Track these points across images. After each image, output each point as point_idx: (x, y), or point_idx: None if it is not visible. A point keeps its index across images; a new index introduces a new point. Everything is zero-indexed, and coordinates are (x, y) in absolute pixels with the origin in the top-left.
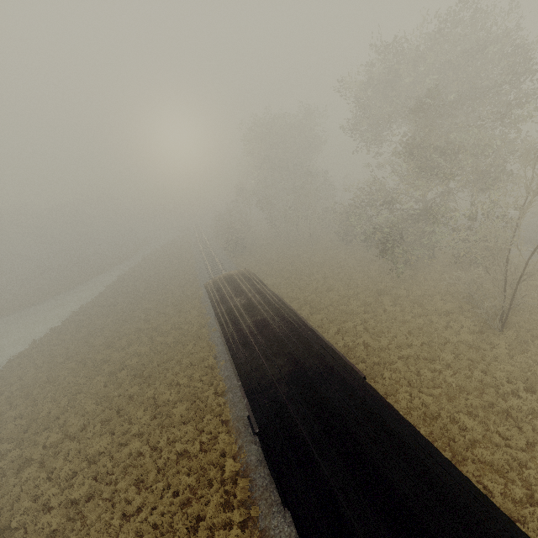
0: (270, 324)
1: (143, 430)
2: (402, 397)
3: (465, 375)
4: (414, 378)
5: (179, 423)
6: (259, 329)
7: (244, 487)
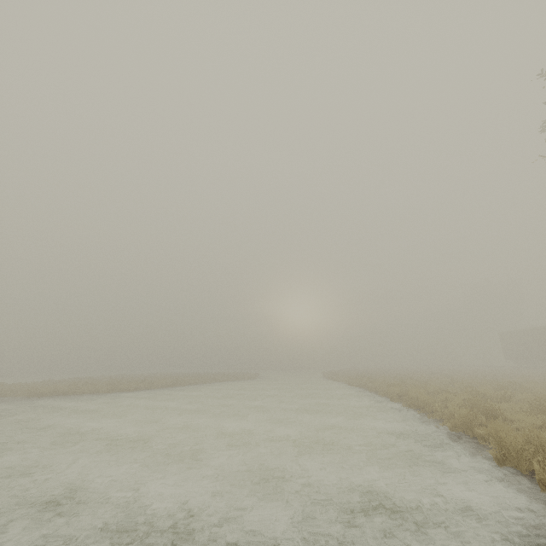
0: None
1: None
2: None
3: None
4: None
5: None
6: None
7: None
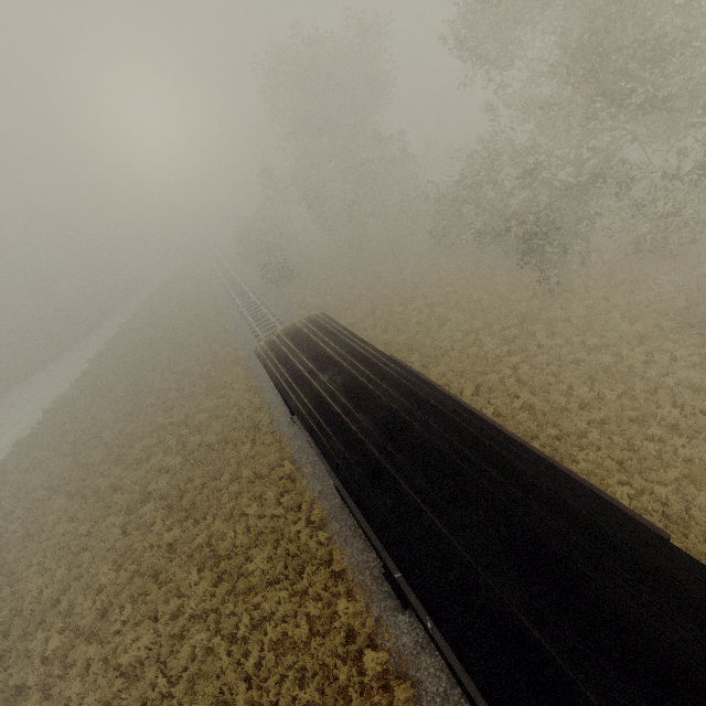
0: (410, 425)
1: (205, 606)
2: (616, 491)
3: (705, 440)
4: (626, 456)
5: (262, 585)
6: (393, 440)
7: (406, 699)
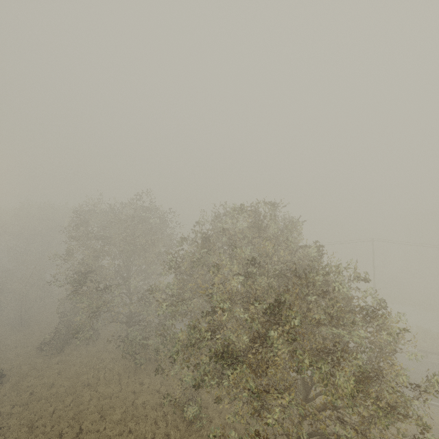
0: None
1: None
2: None
3: None
4: None
5: None
6: None
7: None
